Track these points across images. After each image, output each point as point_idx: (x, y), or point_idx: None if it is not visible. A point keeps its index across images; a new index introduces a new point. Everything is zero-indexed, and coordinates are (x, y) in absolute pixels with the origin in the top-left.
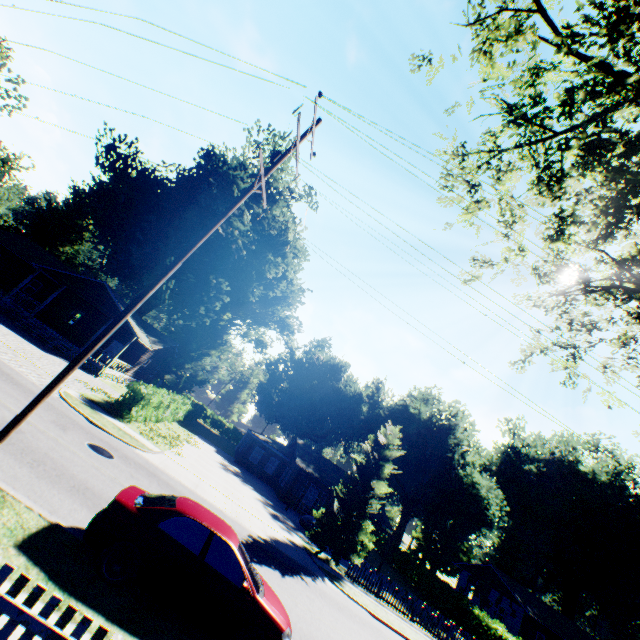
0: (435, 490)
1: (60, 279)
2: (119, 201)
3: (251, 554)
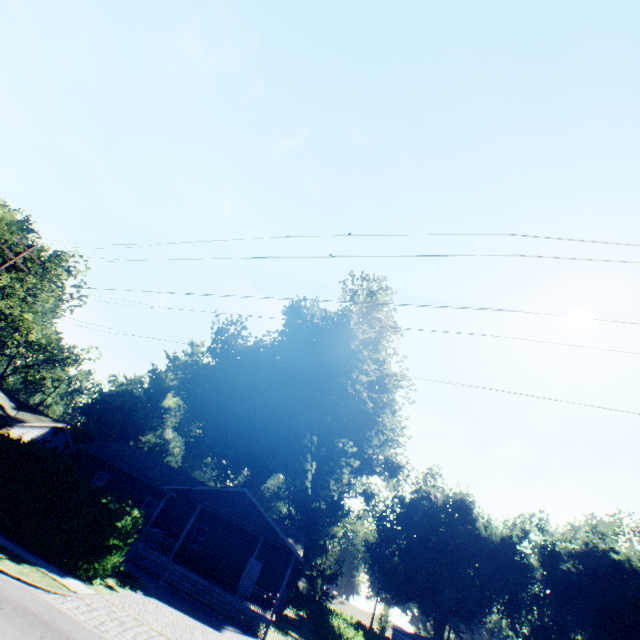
0: None
1: (194, 497)
2: (211, 376)
3: None
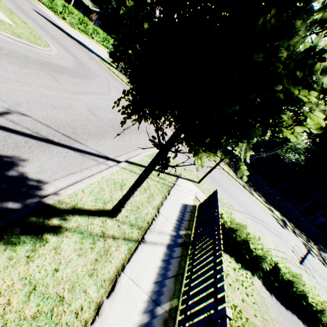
0: None
1: None
2: None
3: (42, 16)
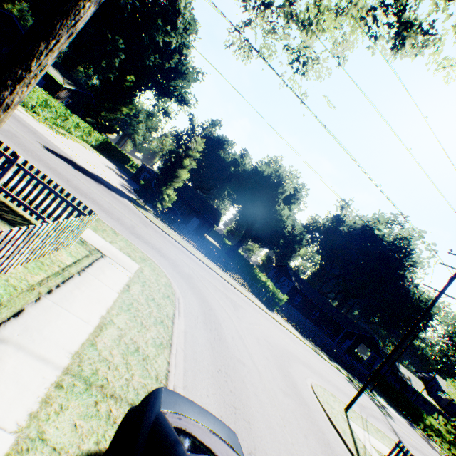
0: (264, 222)
1: None
2: None
3: (55, 154)
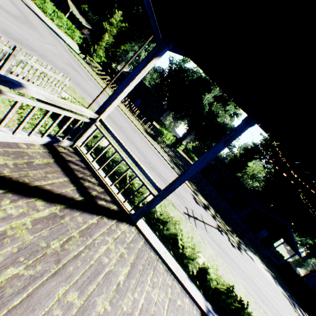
0: None
1: None
2: None
3: None
